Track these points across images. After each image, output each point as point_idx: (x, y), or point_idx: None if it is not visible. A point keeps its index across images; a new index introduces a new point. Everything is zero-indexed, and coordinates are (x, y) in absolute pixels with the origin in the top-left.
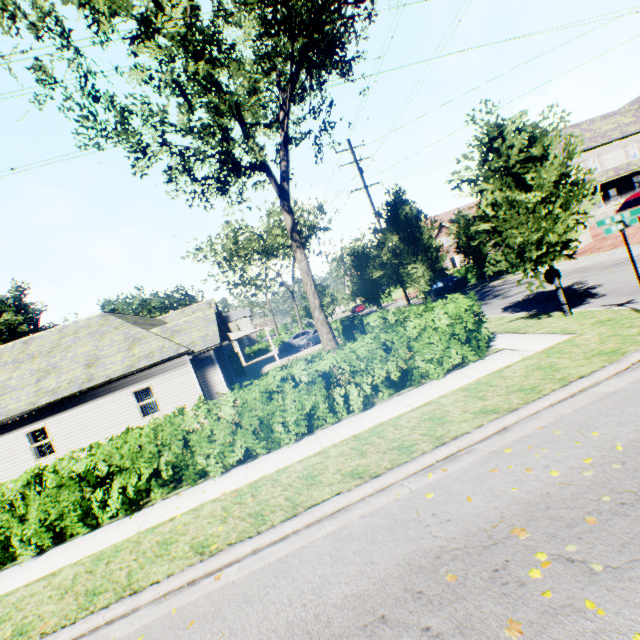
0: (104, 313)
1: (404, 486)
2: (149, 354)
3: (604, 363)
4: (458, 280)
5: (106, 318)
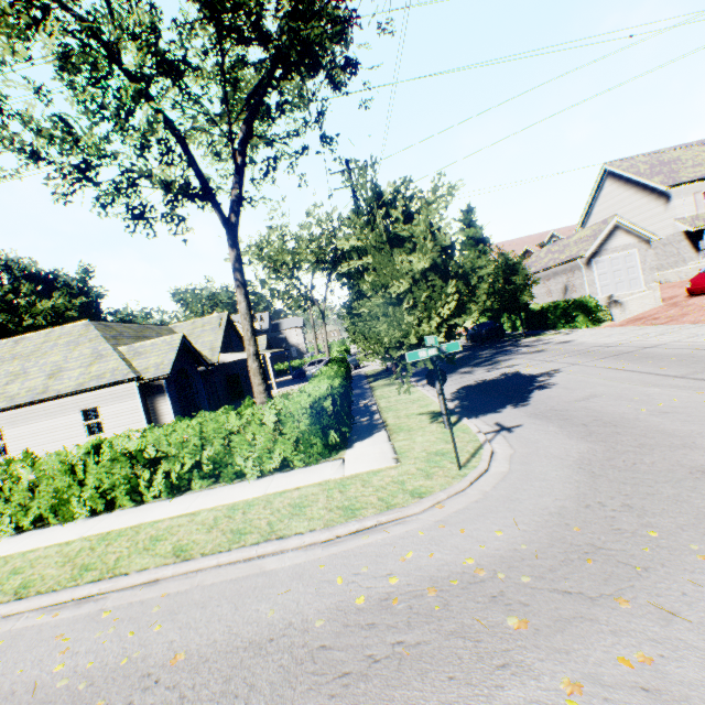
0: (89, 322)
1: (18, 620)
2: (102, 374)
3: (321, 525)
4: (494, 328)
5: (88, 328)
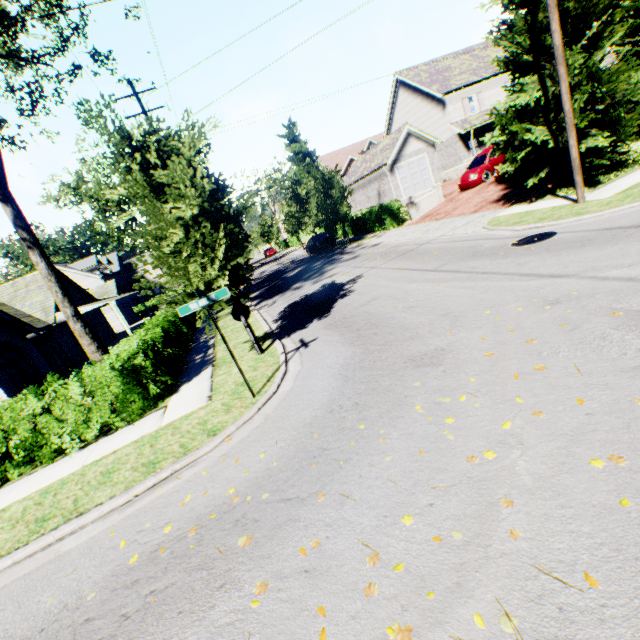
0: None
1: None
2: None
3: (122, 489)
4: (326, 239)
5: None
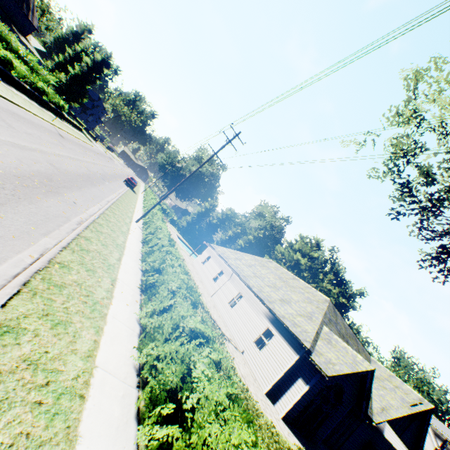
0: (328, 300)
1: None
2: (297, 324)
3: None
4: None
5: (324, 301)
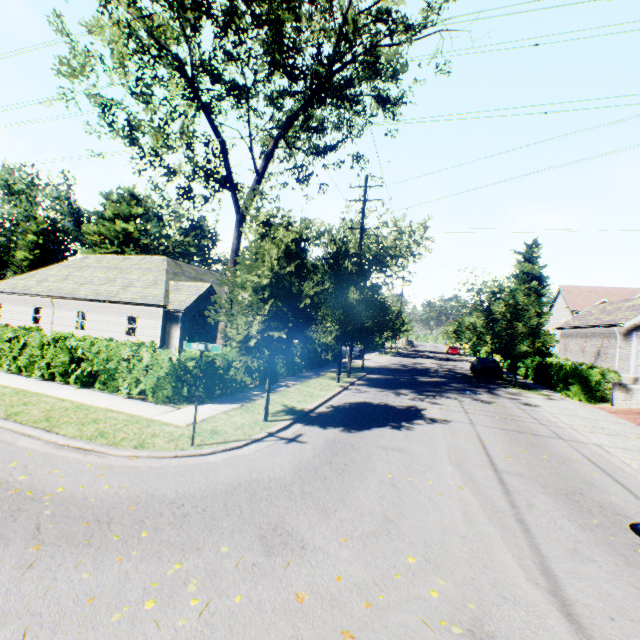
0: (167, 258)
1: None
2: (148, 296)
3: (73, 435)
4: (492, 367)
5: (163, 262)
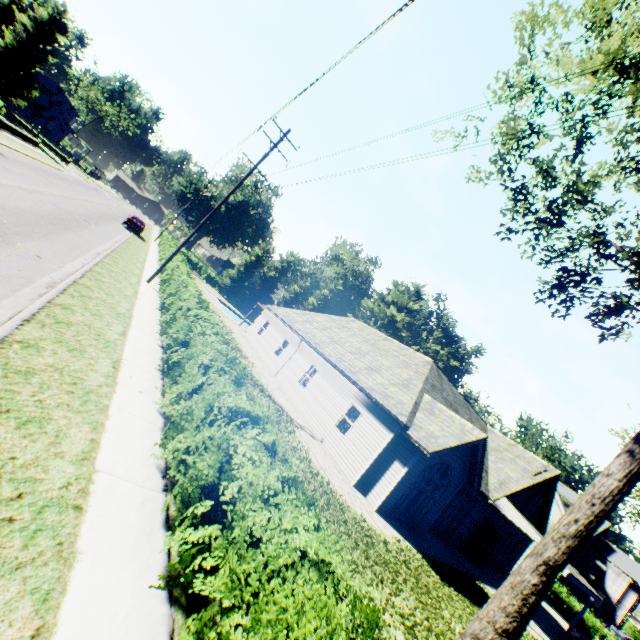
0: (431, 361)
1: None
2: (389, 396)
3: None
4: None
5: (425, 364)
